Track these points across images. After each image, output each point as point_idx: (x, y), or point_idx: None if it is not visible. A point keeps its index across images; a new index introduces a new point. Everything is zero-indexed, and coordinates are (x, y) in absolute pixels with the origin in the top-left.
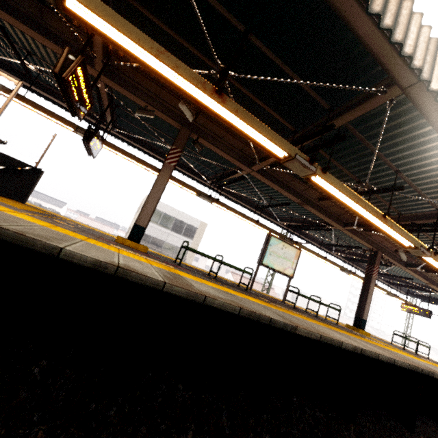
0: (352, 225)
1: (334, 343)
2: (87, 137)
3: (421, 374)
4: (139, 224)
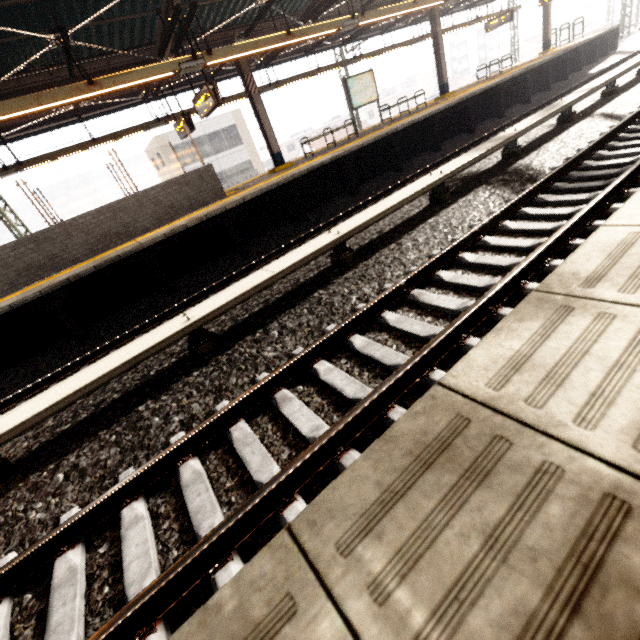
0: (399, 0)
1: (415, 122)
2: (189, 125)
3: (470, 98)
4: (276, 152)
